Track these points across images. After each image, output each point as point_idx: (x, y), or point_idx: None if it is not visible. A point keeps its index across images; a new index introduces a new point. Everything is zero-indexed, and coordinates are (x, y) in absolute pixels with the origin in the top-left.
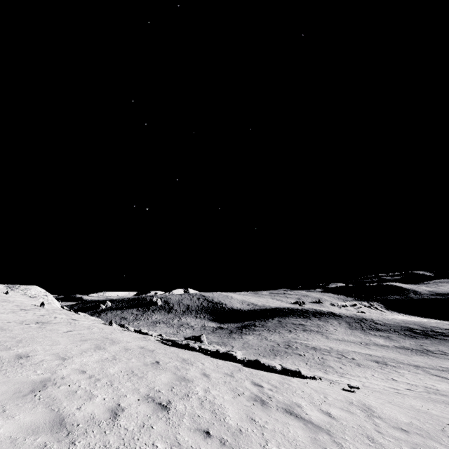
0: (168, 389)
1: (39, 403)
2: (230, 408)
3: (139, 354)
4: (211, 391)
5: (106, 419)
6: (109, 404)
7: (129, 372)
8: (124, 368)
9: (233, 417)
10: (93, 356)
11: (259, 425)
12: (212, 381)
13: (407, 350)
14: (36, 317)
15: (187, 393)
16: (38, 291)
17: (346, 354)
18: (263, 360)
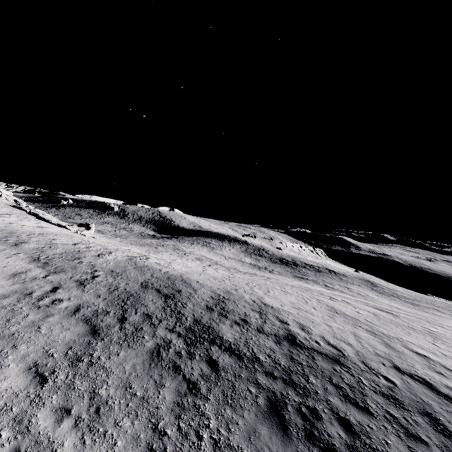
0: None
1: None
2: None
3: None
4: None
5: None
6: None
7: None
8: None
9: None
10: None
11: None
12: None
13: (253, 265)
14: None
15: None
16: None
17: (190, 254)
18: (47, 217)
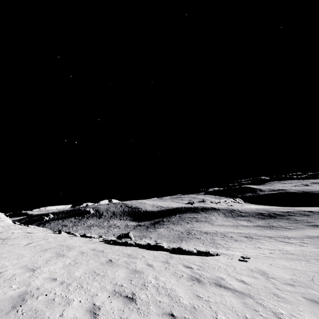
0: (128, 282)
1: (23, 318)
2: (179, 290)
3: (93, 256)
4: (160, 278)
5: None
6: (85, 305)
7: (92, 273)
8: (87, 270)
9: (184, 297)
10: (57, 263)
11: (205, 300)
12: (156, 269)
13: (261, 227)
14: None
15: (143, 283)
16: None
17: (227, 234)
18: (184, 247)
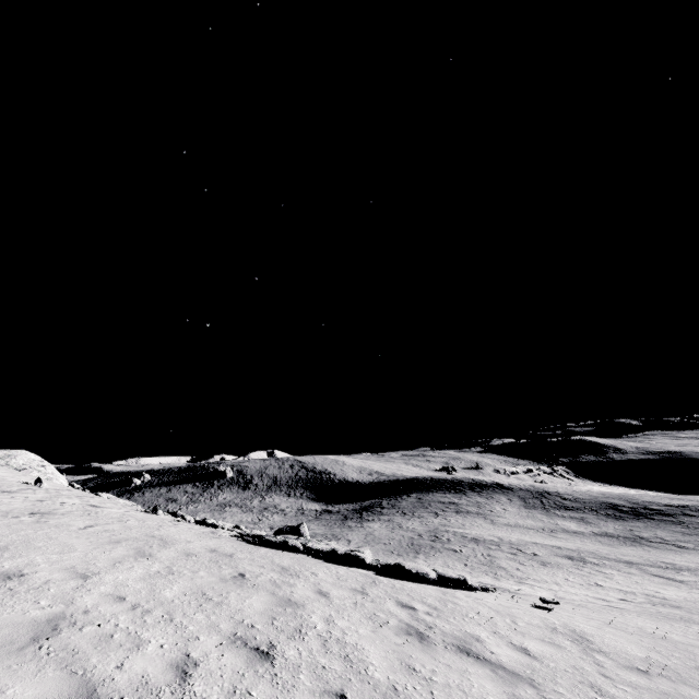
0: (267, 621)
1: (49, 662)
2: (372, 650)
3: (210, 562)
4: (336, 622)
5: (170, 683)
6: (170, 655)
7: (198, 596)
8: (189, 588)
9: (379, 666)
10: (134, 570)
11: (424, 677)
12: (334, 603)
13: (612, 538)
14: (30, 504)
15: (299, 627)
16: (29, 459)
17: (524, 548)
18: (408, 564)
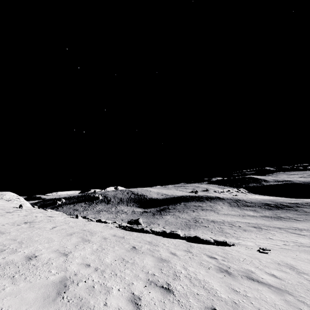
0: (159, 271)
1: (71, 306)
2: (213, 282)
3: (116, 242)
4: (188, 268)
5: None
6: (125, 294)
7: (121, 260)
8: (115, 257)
9: (221, 291)
10: (86, 249)
11: (243, 295)
12: (181, 258)
13: (268, 218)
14: (22, 218)
15: (174, 273)
16: (11, 195)
17: (234, 224)
18: (201, 236)
